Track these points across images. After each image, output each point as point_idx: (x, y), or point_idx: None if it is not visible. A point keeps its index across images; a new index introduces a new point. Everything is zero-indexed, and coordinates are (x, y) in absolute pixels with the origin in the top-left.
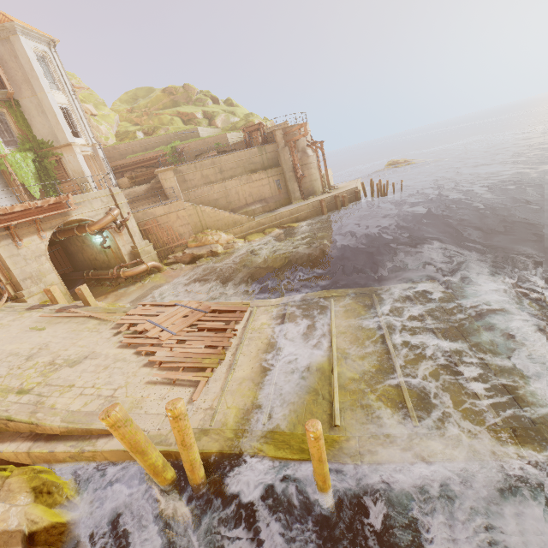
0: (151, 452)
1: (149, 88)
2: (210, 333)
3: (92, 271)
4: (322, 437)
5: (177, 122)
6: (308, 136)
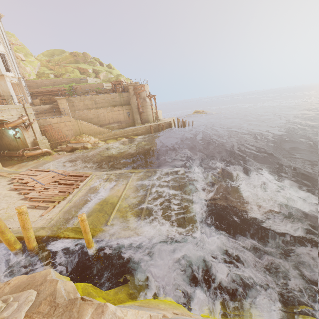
0: (8, 233)
1: (62, 50)
2: (64, 185)
3: (6, 151)
4: (85, 220)
5: (76, 72)
6: (147, 91)
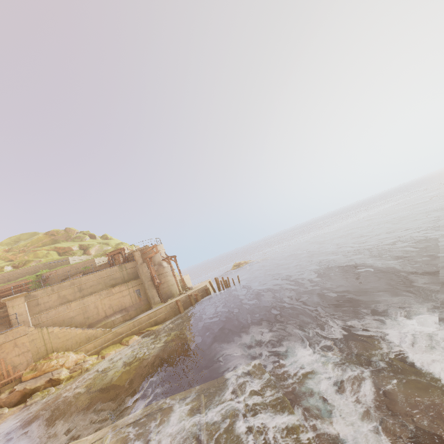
0: None
1: (34, 233)
2: None
3: None
4: None
5: (52, 255)
6: (163, 253)
